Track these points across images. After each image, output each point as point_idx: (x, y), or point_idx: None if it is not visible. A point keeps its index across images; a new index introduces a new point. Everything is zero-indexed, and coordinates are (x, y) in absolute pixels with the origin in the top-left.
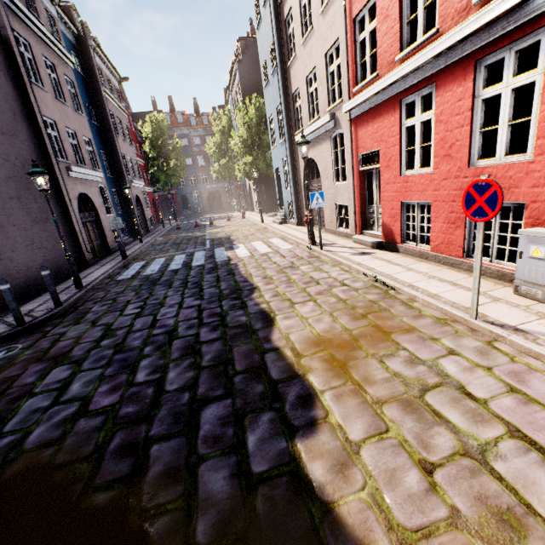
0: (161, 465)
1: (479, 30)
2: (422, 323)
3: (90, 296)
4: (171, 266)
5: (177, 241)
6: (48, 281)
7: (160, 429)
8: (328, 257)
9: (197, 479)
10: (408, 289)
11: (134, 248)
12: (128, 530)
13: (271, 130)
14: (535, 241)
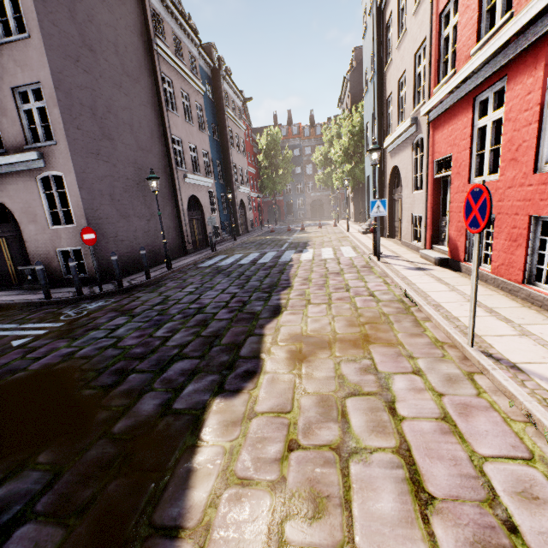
0: (128, 386)
1: None
2: (415, 341)
3: (172, 276)
4: (242, 261)
5: (263, 242)
6: (143, 258)
7: (144, 366)
8: (380, 268)
9: (140, 400)
10: (428, 307)
11: (227, 244)
12: (86, 412)
13: (366, 138)
14: None
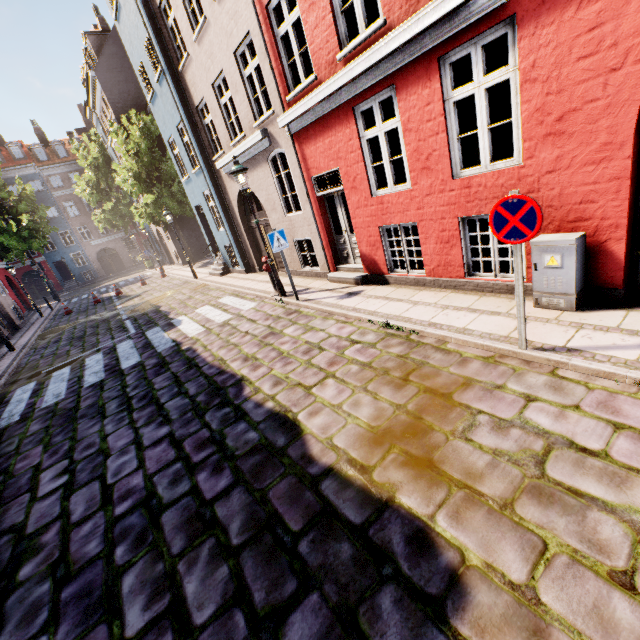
0: None
1: (439, 21)
2: (473, 369)
3: None
4: (87, 378)
5: (76, 333)
6: None
7: None
8: (311, 309)
9: None
10: (432, 329)
11: (4, 363)
12: None
13: (175, 157)
14: (548, 250)
